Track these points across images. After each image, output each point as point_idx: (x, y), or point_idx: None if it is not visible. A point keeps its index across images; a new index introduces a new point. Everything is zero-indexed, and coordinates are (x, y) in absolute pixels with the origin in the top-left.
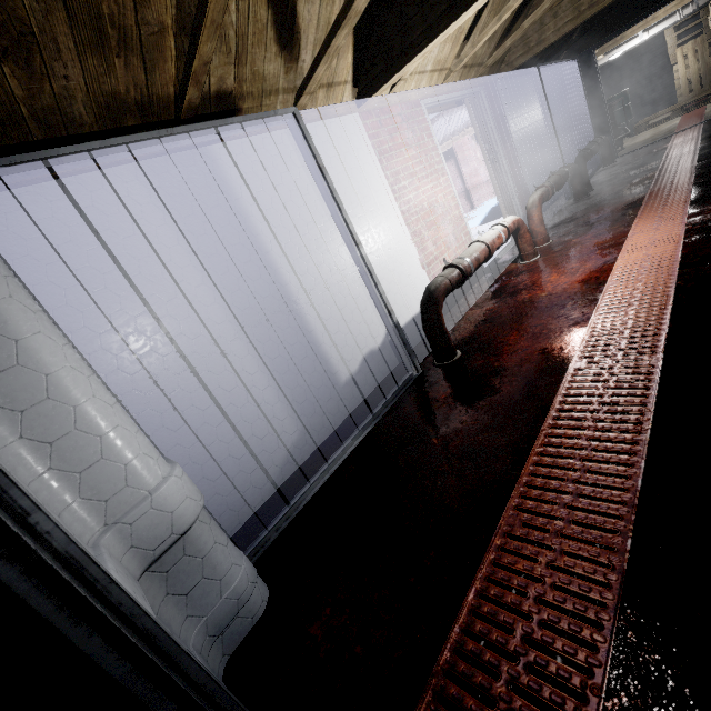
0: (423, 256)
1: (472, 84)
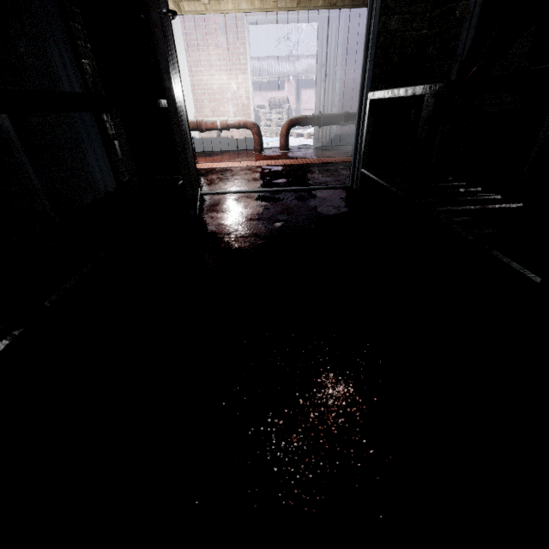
0: (199, 114)
1: (321, 10)
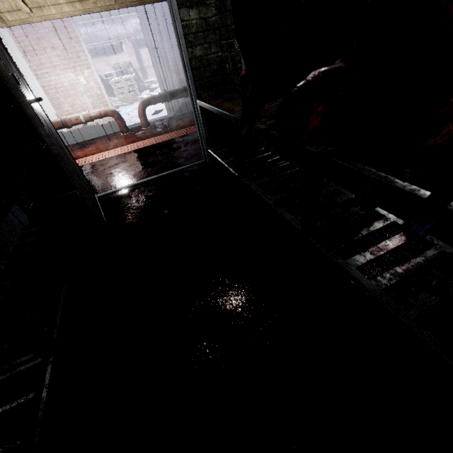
0: (59, 111)
1: (137, 4)
